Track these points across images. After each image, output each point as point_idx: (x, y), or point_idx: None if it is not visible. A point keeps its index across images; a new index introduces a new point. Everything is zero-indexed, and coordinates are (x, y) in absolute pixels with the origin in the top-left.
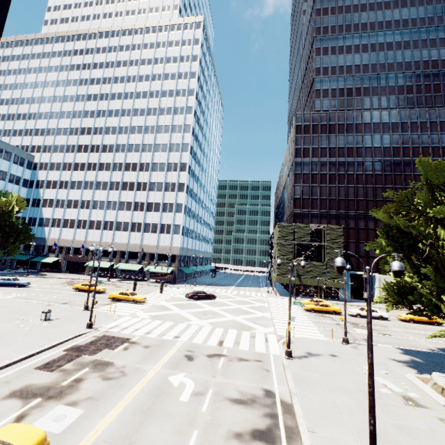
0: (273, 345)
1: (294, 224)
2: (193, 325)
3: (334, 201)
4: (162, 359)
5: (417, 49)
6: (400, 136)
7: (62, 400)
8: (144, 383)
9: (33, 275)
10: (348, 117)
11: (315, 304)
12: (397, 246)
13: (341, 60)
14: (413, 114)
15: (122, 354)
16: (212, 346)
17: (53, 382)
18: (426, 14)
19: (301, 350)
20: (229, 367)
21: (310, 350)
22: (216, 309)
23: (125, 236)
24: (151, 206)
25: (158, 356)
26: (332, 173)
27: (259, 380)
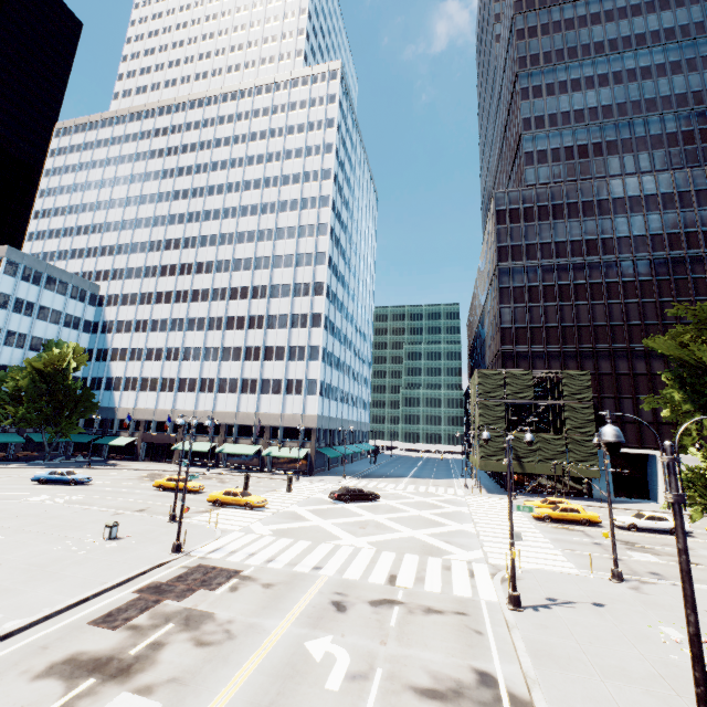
0: (485, 584)
1: (504, 370)
2: (344, 546)
3: (571, 330)
4: (293, 608)
5: (695, 71)
6: (678, 215)
7: (128, 684)
8: (263, 653)
9: (97, 466)
10: (583, 191)
11: (551, 507)
12: (703, 401)
13: (565, 103)
14: (699, 177)
15: (227, 598)
16: (377, 585)
17: (115, 648)
18: (705, 15)
19: (536, 593)
20: (409, 625)
21: (553, 594)
22: (381, 517)
23: (232, 401)
24: (270, 351)
25: (286, 603)
26: (564, 283)
27: (464, 652)
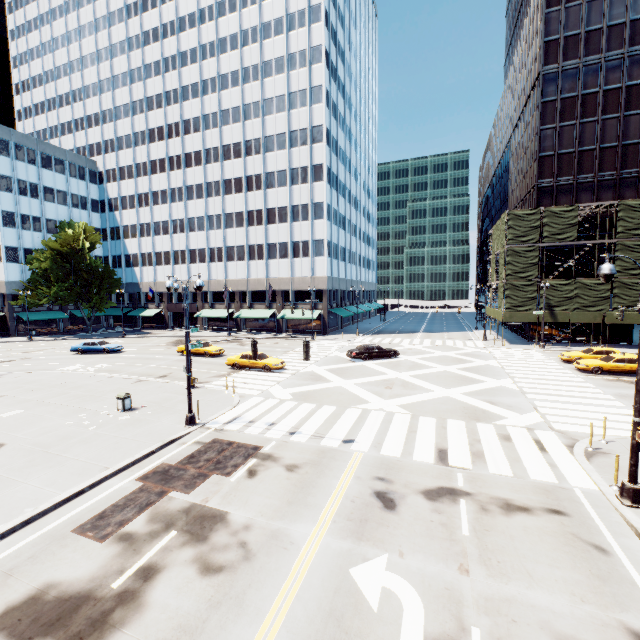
0: (566, 462)
1: (542, 209)
2: (373, 411)
3: (635, 149)
4: (326, 503)
5: None
6: None
7: None
8: (293, 591)
9: (132, 335)
10: None
11: (601, 358)
12: None
13: None
14: None
15: (243, 488)
16: (426, 465)
17: (95, 577)
18: None
19: None
20: (490, 534)
21: None
22: (405, 375)
23: (242, 269)
24: (273, 214)
25: (316, 495)
26: (635, 83)
27: (597, 591)
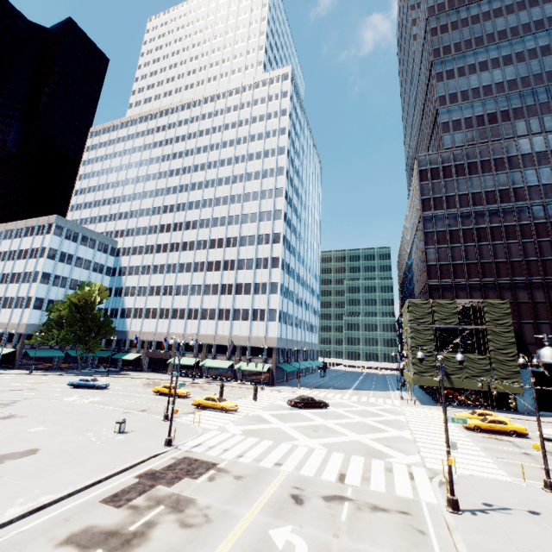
0: (424, 487)
1: (431, 300)
2: (300, 446)
3: (489, 266)
4: (259, 498)
5: None
6: None
7: None
8: (234, 538)
9: (113, 375)
10: (494, 150)
11: (480, 418)
12: None
13: (474, 81)
14: None
15: (206, 486)
16: (329, 482)
17: (118, 524)
18: None
19: (472, 497)
20: (358, 520)
21: (488, 500)
22: (330, 422)
23: (212, 326)
24: (240, 287)
25: (253, 493)
26: (481, 227)
27: (409, 550)
